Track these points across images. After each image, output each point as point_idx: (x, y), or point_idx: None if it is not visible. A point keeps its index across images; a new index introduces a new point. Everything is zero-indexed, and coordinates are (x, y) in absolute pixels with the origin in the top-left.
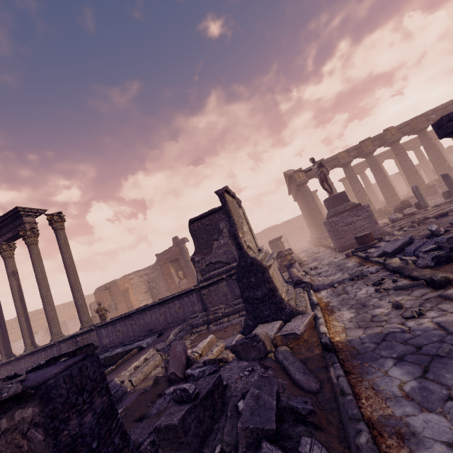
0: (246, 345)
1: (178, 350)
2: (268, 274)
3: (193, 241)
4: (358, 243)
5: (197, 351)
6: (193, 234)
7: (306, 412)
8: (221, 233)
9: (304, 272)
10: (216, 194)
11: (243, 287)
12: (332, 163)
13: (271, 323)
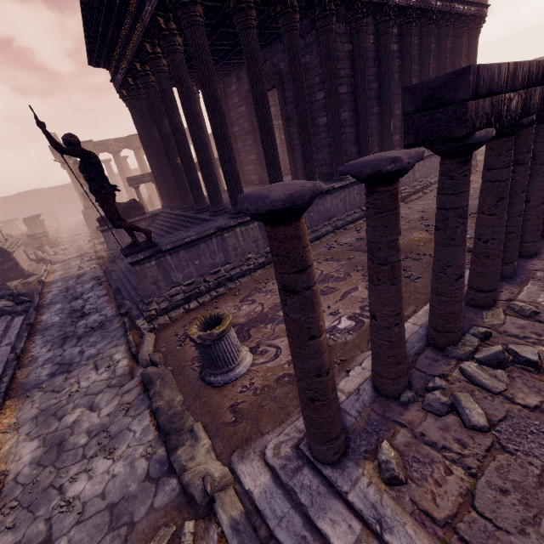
0: None
1: None
2: (13, 256)
3: None
4: (96, 233)
5: None
6: None
7: (23, 294)
8: None
9: (54, 253)
10: None
11: None
12: (101, 148)
13: (16, 281)
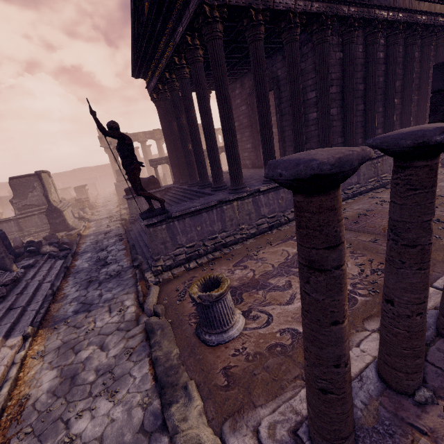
0: (50, 236)
1: (18, 239)
2: (63, 214)
3: (12, 191)
4: (122, 201)
5: (26, 241)
6: (12, 186)
7: (66, 242)
8: (35, 189)
9: (92, 213)
10: (36, 173)
11: (49, 218)
12: (133, 138)
13: (62, 232)
